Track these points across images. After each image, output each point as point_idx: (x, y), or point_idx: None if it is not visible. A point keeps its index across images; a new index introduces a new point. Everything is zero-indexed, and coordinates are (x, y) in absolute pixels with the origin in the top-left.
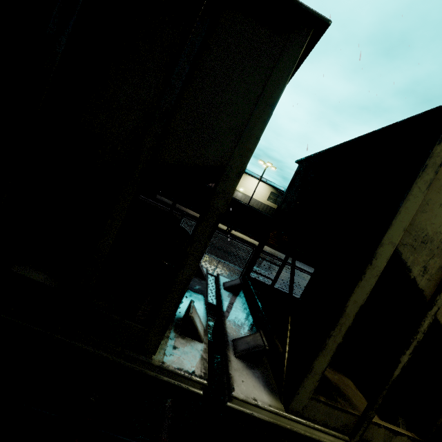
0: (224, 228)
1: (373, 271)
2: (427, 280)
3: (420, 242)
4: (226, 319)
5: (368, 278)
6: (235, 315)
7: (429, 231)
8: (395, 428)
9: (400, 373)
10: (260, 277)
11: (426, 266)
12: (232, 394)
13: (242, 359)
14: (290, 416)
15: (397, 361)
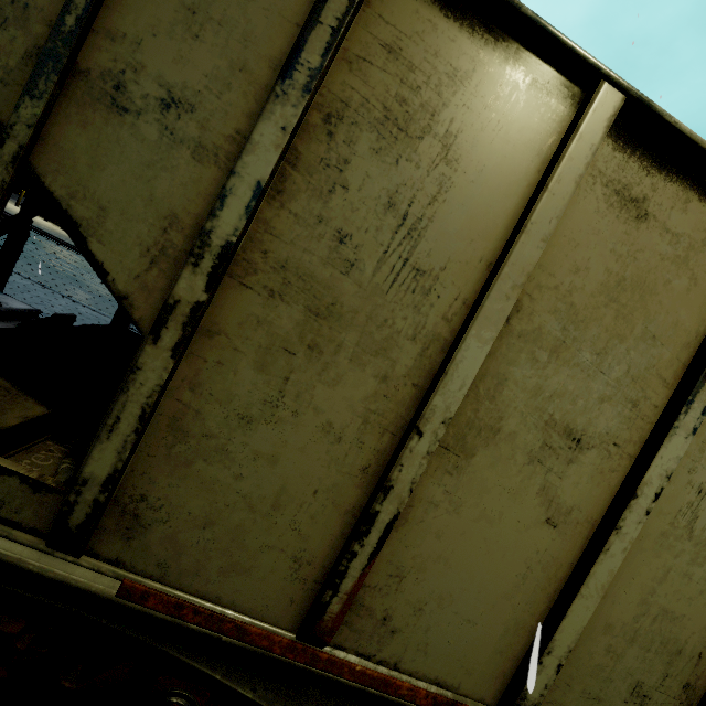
0: None
1: None
2: None
3: None
4: None
5: None
6: None
7: None
8: None
9: None
10: None
11: None
12: None
13: None
14: None
15: None
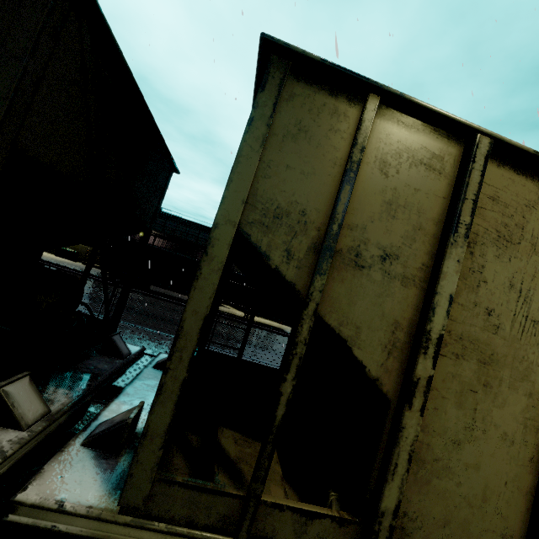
0: (241, 315)
1: (212, 263)
2: (296, 269)
3: (272, 218)
4: (118, 400)
5: (207, 275)
6: (143, 395)
7: (281, 202)
8: (309, 507)
9: (286, 411)
10: (276, 364)
11: (289, 249)
12: (13, 498)
13: (93, 447)
14: (125, 518)
15: (278, 394)
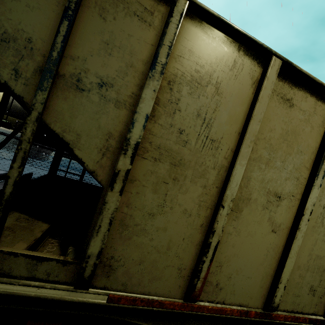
0: None
1: None
2: (24, 85)
3: None
4: None
5: None
6: None
7: (8, 28)
8: (41, 255)
9: (13, 190)
10: None
11: (17, 68)
12: None
13: None
14: None
15: (7, 177)
